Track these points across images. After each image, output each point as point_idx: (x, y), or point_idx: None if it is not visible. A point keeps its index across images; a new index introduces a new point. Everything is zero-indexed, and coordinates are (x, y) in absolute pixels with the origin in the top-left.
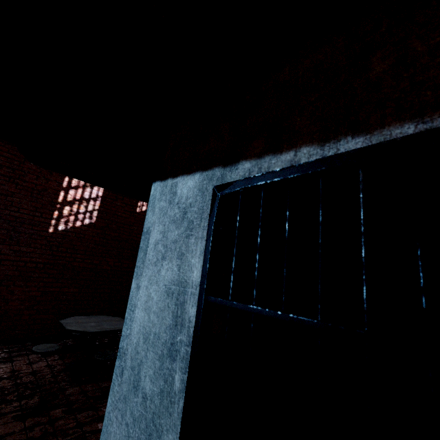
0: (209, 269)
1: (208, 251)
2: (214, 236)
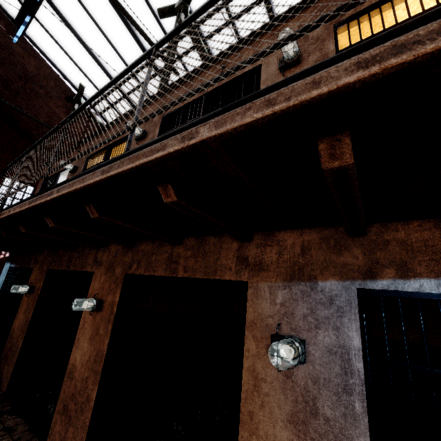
0: (6, 278)
1: (6, 276)
2: (8, 273)
